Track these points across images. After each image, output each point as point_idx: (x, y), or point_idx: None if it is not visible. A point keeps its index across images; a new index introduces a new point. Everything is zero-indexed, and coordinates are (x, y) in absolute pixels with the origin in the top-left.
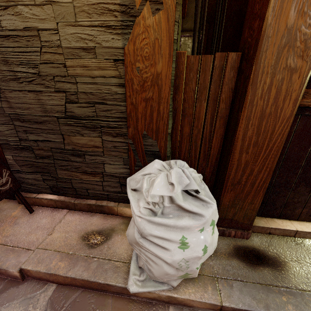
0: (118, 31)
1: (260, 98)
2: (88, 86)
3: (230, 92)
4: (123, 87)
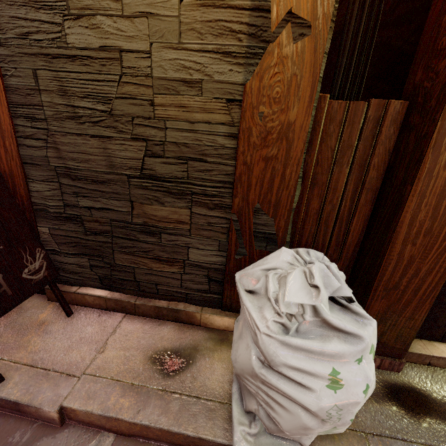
0: (240, 60)
1: (443, 168)
2: (182, 134)
3: (385, 154)
4: (234, 138)
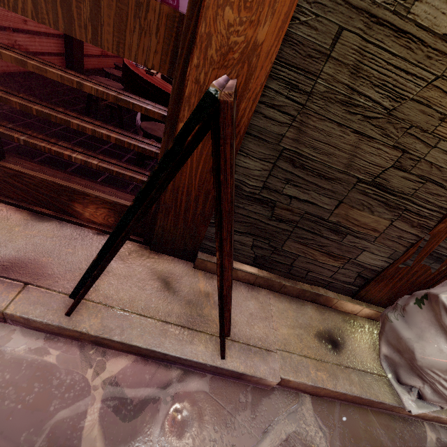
0: None
1: None
2: (446, 158)
3: None
4: None
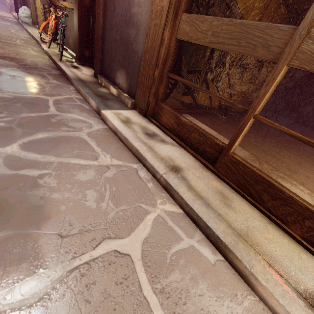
0: None
1: None
2: None
3: None
4: None
